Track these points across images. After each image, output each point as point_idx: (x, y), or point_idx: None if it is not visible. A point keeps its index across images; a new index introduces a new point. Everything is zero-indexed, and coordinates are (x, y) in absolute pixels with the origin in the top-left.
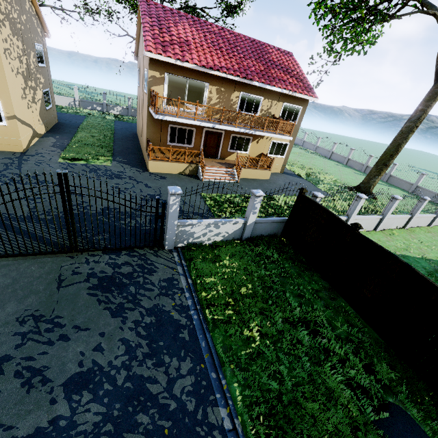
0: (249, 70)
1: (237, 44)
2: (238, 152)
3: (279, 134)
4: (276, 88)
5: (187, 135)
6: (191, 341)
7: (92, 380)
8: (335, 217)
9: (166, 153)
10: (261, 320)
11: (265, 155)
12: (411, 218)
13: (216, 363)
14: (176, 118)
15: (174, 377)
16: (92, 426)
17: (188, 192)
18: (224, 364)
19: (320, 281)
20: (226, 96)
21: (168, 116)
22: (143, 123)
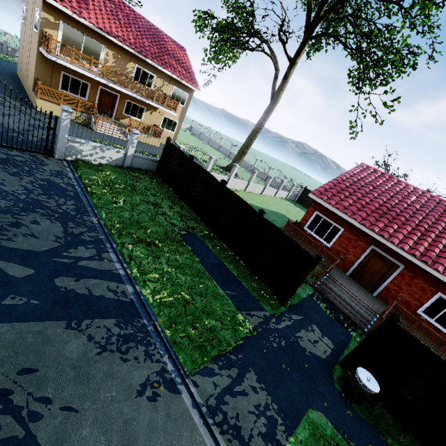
0: (144, 48)
1: (135, 22)
2: (131, 115)
3: (167, 108)
4: (166, 71)
5: (81, 88)
6: (75, 196)
7: (0, 194)
8: (183, 153)
9: (57, 99)
10: (126, 197)
11: (157, 126)
12: (249, 184)
13: (92, 205)
14: (71, 64)
15: (62, 204)
16: (5, 206)
17: (79, 134)
18: (98, 208)
19: (173, 194)
20: (123, 64)
21: (62, 60)
22: (30, 62)
